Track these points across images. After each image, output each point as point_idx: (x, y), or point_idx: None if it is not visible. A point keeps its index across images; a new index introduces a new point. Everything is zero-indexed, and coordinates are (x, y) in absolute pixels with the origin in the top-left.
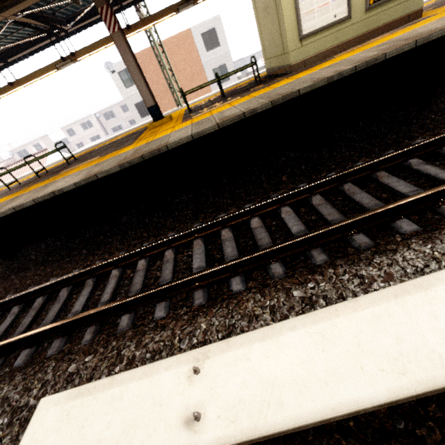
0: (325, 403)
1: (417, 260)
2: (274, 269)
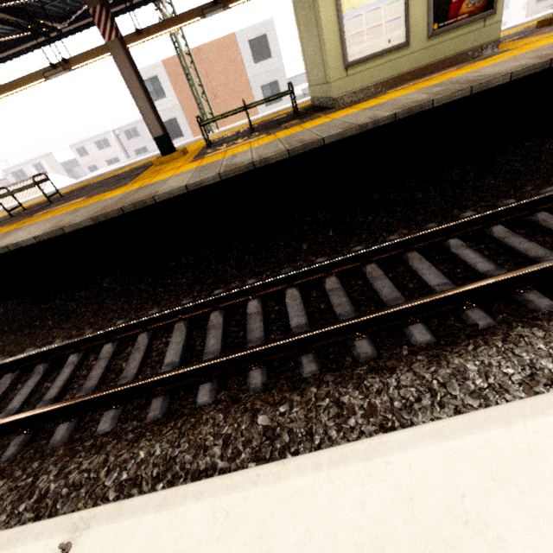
0: None
1: (410, 389)
2: (252, 378)
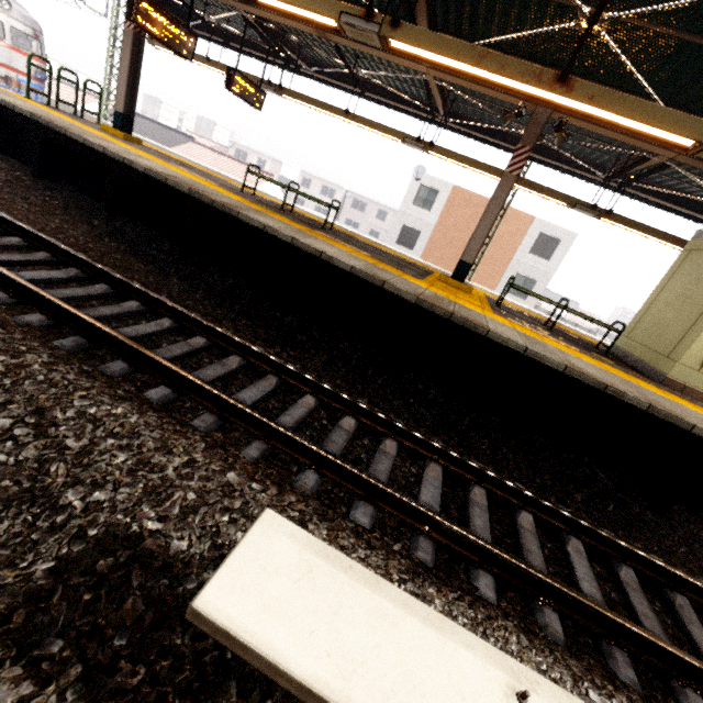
0: None
1: None
2: (550, 619)
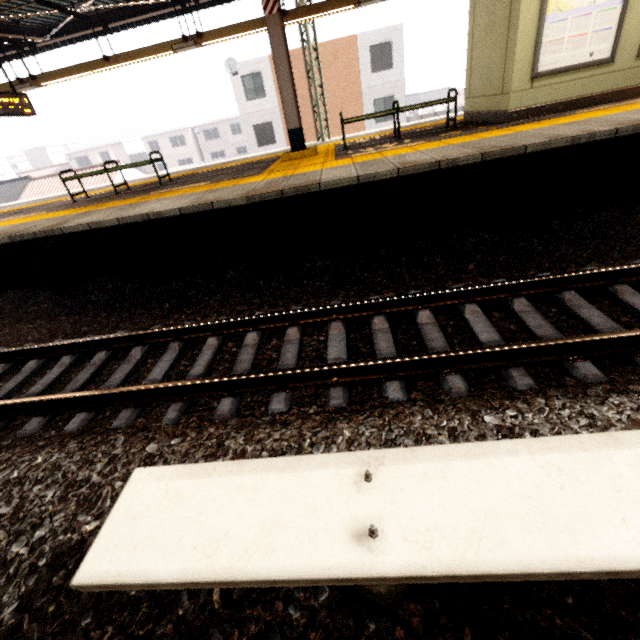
0: (568, 552)
1: None
2: (452, 382)
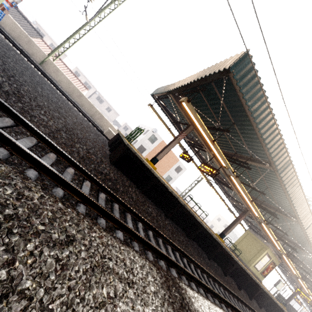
0: None
1: None
2: None
